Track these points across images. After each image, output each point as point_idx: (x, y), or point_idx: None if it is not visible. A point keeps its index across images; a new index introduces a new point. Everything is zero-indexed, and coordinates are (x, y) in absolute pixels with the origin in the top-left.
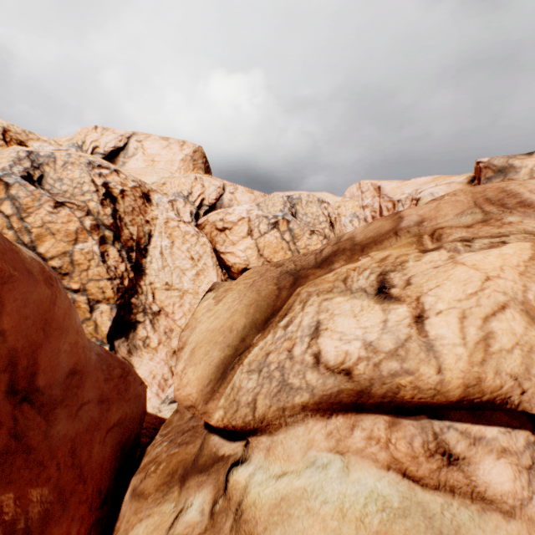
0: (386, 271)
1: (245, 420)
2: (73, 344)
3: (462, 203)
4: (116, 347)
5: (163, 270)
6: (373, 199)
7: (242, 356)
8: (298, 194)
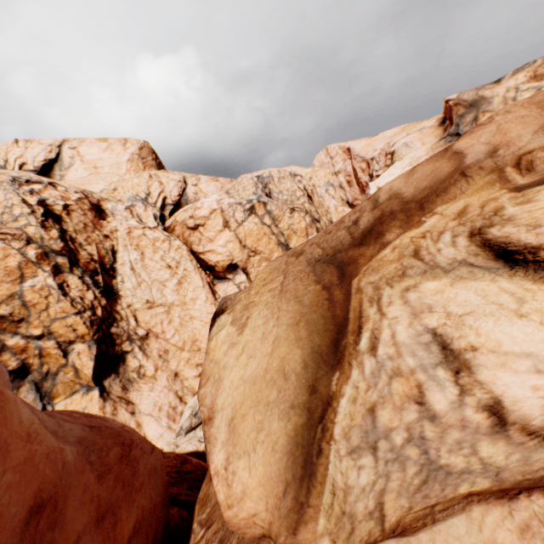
0: (478, 228)
1: (368, 541)
2: (23, 465)
3: (533, 117)
4: (107, 387)
5: (139, 287)
6: (344, 163)
7: (325, 423)
8: (267, 172)
